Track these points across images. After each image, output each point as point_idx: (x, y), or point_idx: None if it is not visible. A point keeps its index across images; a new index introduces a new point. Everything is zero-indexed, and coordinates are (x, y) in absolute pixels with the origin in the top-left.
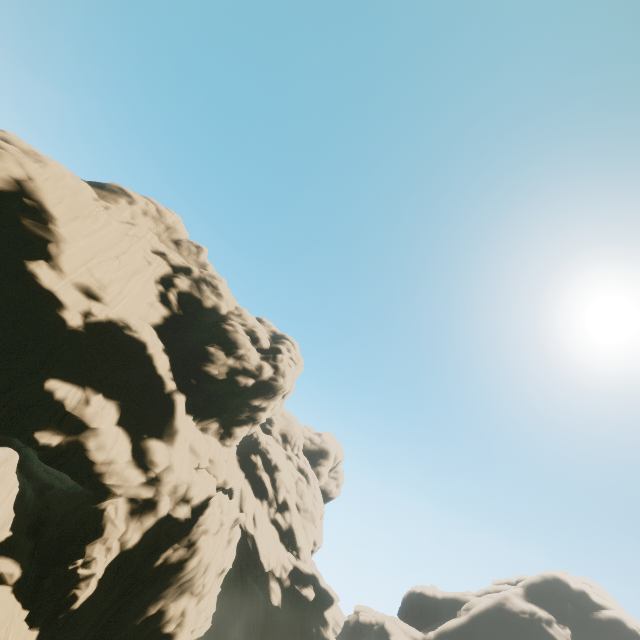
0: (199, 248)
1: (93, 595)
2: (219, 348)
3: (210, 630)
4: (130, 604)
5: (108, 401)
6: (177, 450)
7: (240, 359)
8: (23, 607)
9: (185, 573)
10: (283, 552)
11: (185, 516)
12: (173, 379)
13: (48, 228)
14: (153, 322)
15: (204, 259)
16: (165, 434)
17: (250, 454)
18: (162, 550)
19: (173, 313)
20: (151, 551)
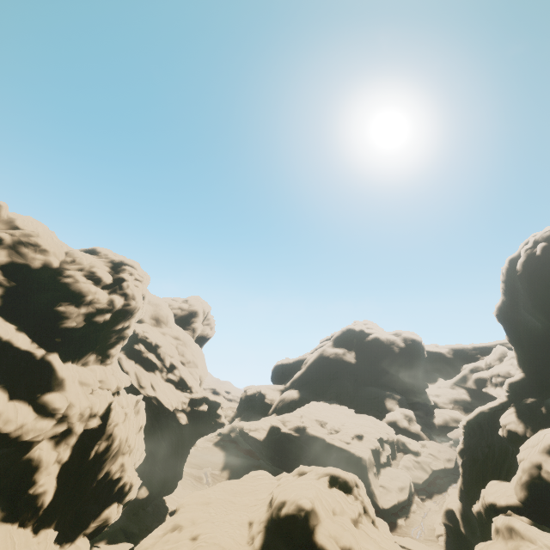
0: None
1: (56, 493)
2: (68, 304)
3: (147, 456)
4: (84, 481)
5: None
6: (70, 391)
7: (91, 304)
8: (13, 523)
9: (113, 451)
10: (180, 395)
11: (97, 424)
12: (39, 347)
13: None
14: None
15: (7, 215)
16: (54, 386)
17: (133, 345)
18: (91, 449)
19: (5, 288)
20: (83, 453)
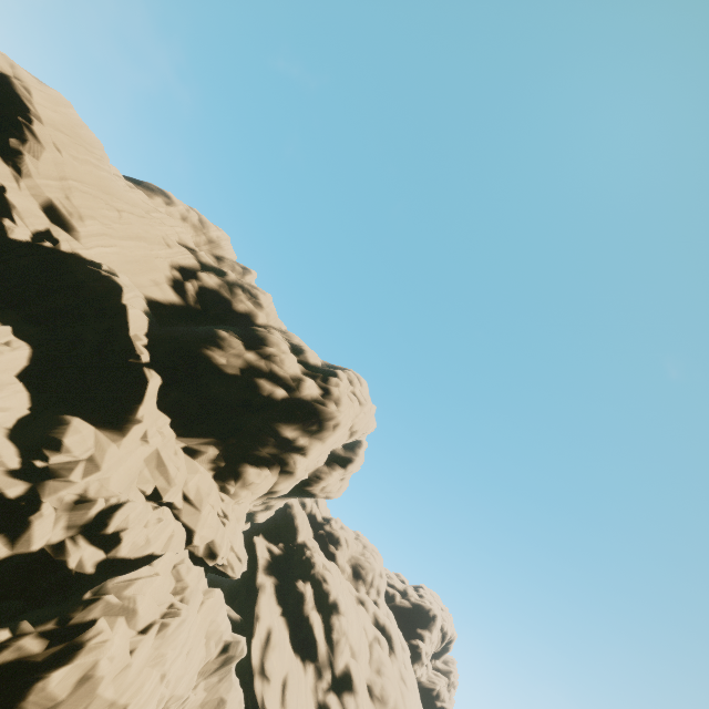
0: (246, 270)
1: None
2: (236, 337)
3: None
4: None
5: (19, 341)
6: (114, 445)
7: (268, 360)
8: None
9: None
10: None
11: (80, 568)
12: (147, 349)
13: (16, 121)
14: (149, 296)
15: (250, 282)
16: (103, 418)
17: (296, 579)
18: None
19: (187, 305)
20: None
